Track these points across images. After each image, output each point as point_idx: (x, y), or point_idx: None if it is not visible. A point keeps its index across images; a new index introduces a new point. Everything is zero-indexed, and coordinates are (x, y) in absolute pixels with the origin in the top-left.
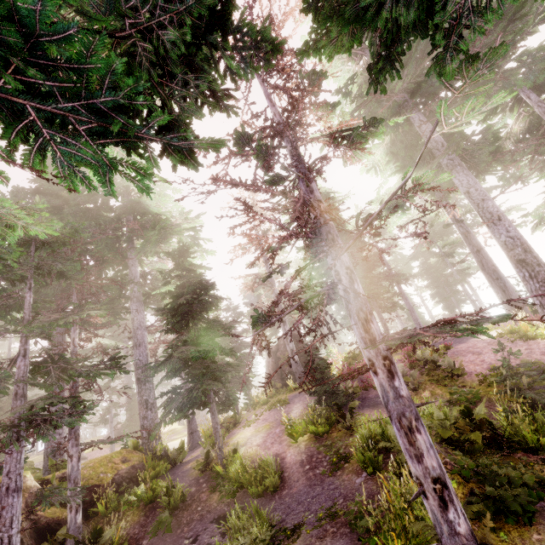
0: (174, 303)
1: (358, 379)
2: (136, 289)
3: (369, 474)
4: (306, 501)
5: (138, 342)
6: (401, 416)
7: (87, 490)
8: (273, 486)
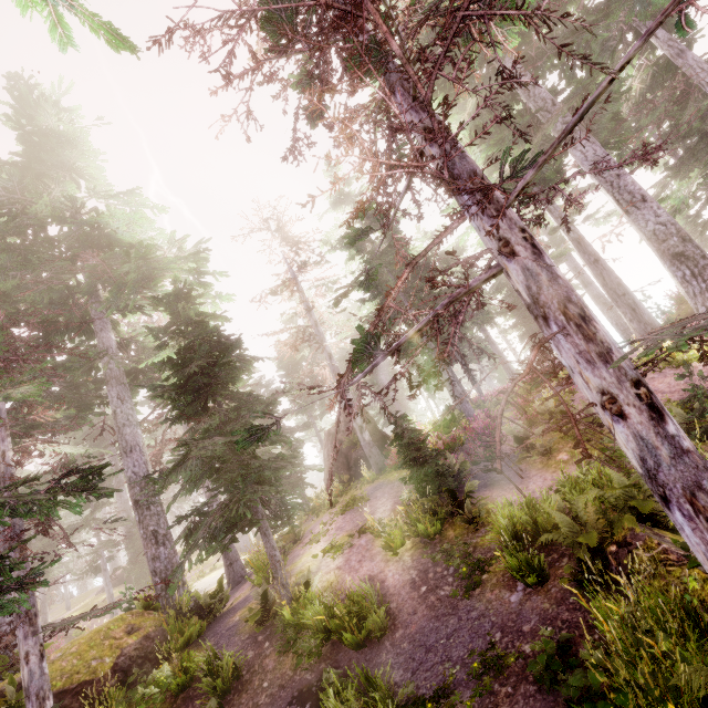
0: (178, 375)
1: (460, 452)
2: (113, 365)
3: (531, 586)
4: (438, 645)
5: (128, 446)
6: (695, 491)
7: (70, 693)
8: (379, 629)
